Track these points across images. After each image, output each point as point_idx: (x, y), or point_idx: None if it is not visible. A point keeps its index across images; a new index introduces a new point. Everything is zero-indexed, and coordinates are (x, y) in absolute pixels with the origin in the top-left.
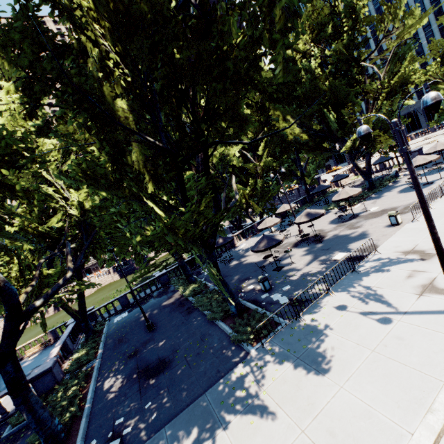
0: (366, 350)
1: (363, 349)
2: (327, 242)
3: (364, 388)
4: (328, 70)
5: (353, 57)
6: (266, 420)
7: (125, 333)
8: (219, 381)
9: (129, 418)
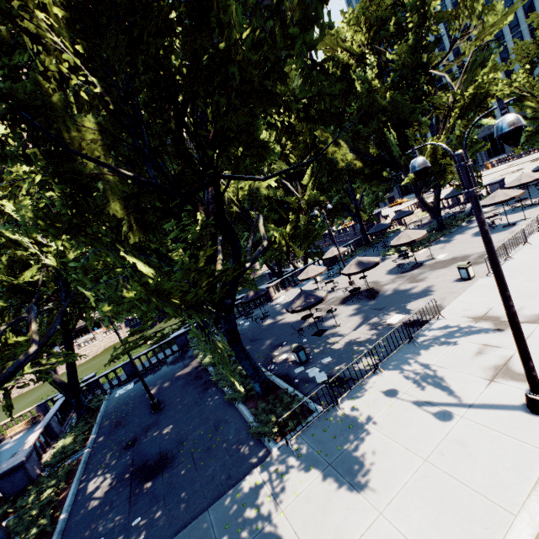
0: (417, 459)
1: (413, 457)
2: (382, 299)
3: (410, 517)
4: (389, 79)
5: (421, 63)
6: None
7: (125, 413)
8: (228, 492)
9: None
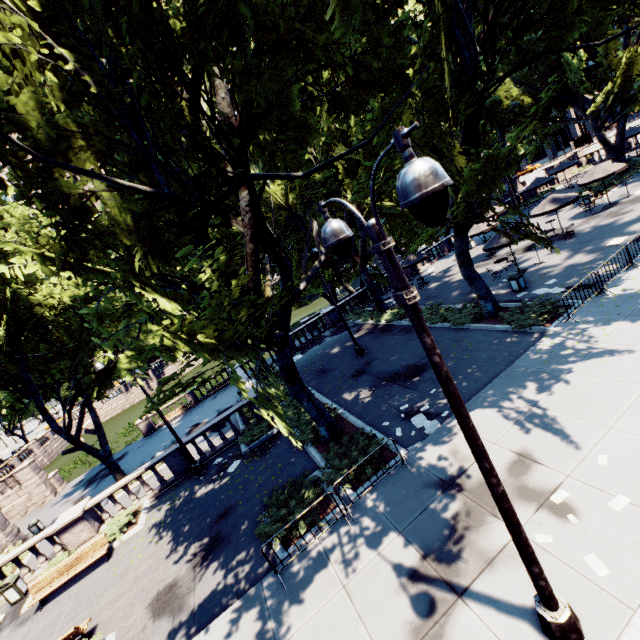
0: None
1: None
2: (584, 235)
3: None
4: None
5: None
6: (623, 355)
7: (321, 366)
8: (524, 354)
9: (416, 403)
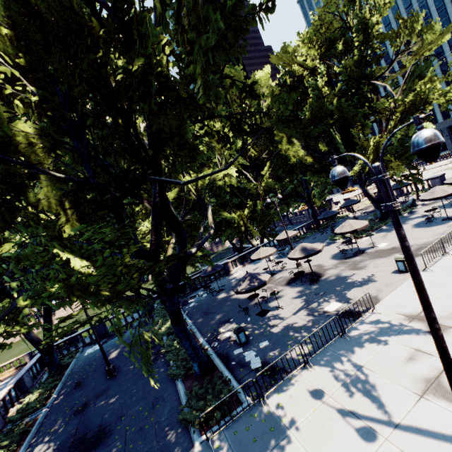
0: None
1: None
2: (324, 284)
3: None
4: (336, 88)
5: (365, 74)
6: None
7: (87, 374)
8: None
9: None
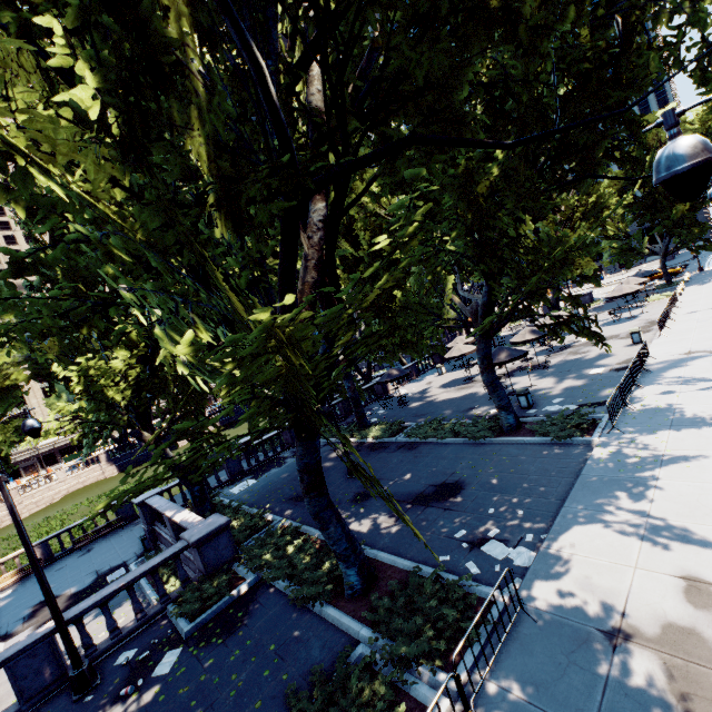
0: None
1: None
2: (559, 366)
3: None
4: None
5: None
6: (703, 460)
7: (294, 492)
8: (586, 463)
9: (476, 527)
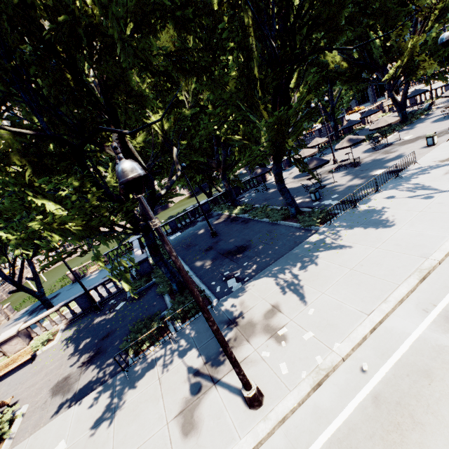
0: (415, 212)
1: (412, 212)
2: (365, 165)
3: (416, 226)
4: None
5: None
6: (348, 249)
7: (189, 242)
8: (300, 244)
9: (234, 271)
